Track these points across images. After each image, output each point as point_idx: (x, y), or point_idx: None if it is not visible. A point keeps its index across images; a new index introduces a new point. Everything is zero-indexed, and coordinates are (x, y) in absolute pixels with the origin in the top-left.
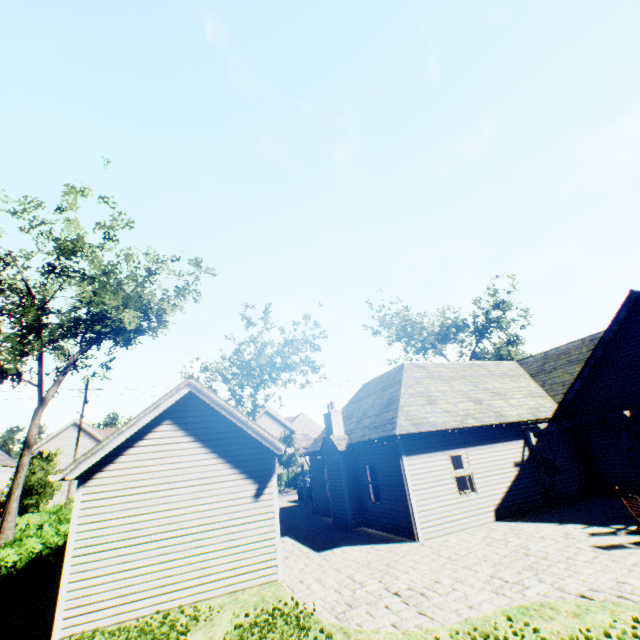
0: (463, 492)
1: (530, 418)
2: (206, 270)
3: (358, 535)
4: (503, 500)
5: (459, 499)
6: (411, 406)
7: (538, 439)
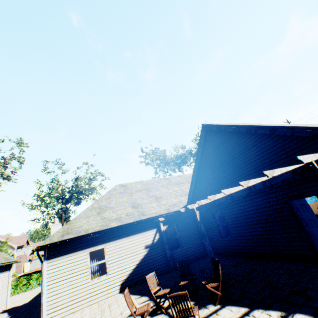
0: (102, 274)
1: (162, 213)
2: (22, 145)
3: (36, 314)
4: (130, 275)
5: (90, 283)
6: (80, 218)
7: (169, 225)
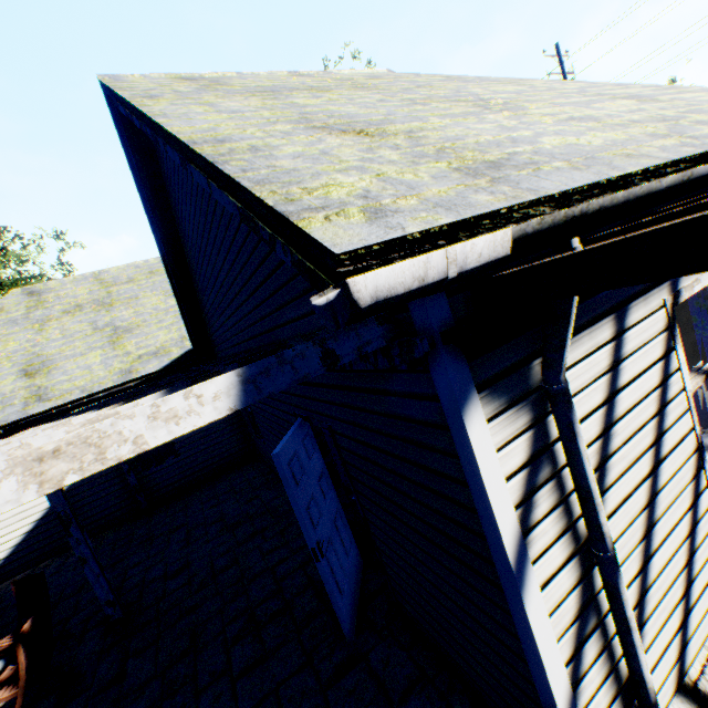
0: None
1: (104, 388)
2: None
3: None
4: (21, 547)
5: None
6: None
7: None
